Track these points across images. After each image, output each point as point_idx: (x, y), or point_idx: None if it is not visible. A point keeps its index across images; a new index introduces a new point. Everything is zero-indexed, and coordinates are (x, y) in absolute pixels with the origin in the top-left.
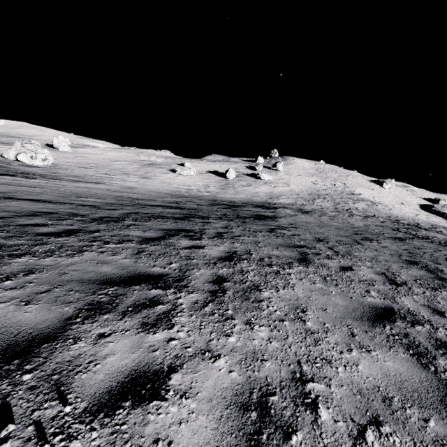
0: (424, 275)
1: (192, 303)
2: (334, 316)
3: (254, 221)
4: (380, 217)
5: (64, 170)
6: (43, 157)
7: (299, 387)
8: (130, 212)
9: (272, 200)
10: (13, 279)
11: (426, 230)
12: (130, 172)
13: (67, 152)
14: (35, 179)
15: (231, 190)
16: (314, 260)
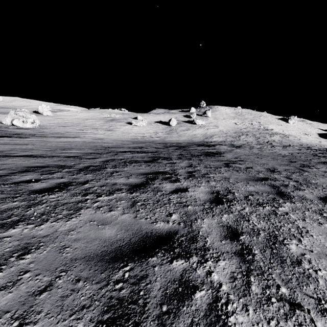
0: None
1: (230, 280)
2: None
3: (207, 158)
4: (294, 146)
5: (48, 129)
6: (32, 121)
7: None
8: (108, 159)
9: (207, 139)
10: (3, 269)
11: None
12: (98, 127)
13: (49, 116)
14: (27, 138)
15: (175, 134)
16: (290, 193)
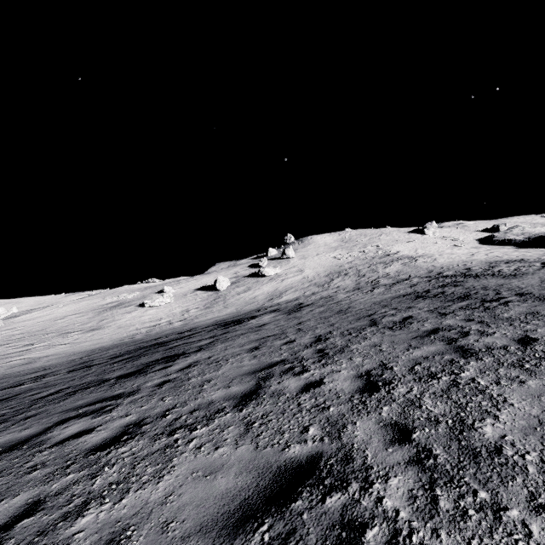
0: None
1: None
2: None
3: (80, 398)
4: (416, 277)
5: None
6: None
7: None
8: None
9: (271, 301)
10: None
11: (476, 276)
12: (75, 327)
13: None
14: None
15: (219, 305)
16: None
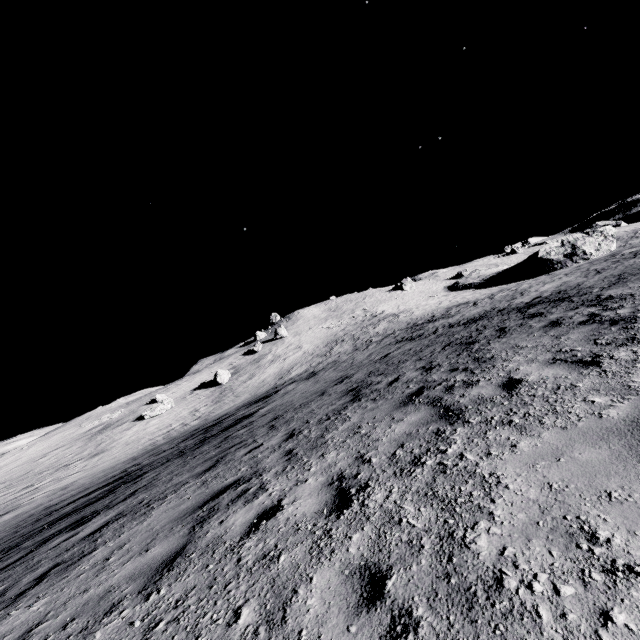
0: (342, 403)
1: None
2: (156, 529)
3: (215, 437)
4: (398, 330)
5: None
6: None
7: (20, 639)
8: (16, 539)
9: (282, 379)
10: None
11: (434, 321)
12: (71, 459)
13: None
14: None
15: (229, 397)
16: (224, 460)
